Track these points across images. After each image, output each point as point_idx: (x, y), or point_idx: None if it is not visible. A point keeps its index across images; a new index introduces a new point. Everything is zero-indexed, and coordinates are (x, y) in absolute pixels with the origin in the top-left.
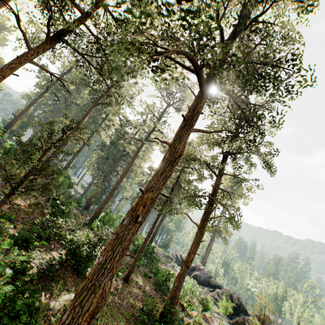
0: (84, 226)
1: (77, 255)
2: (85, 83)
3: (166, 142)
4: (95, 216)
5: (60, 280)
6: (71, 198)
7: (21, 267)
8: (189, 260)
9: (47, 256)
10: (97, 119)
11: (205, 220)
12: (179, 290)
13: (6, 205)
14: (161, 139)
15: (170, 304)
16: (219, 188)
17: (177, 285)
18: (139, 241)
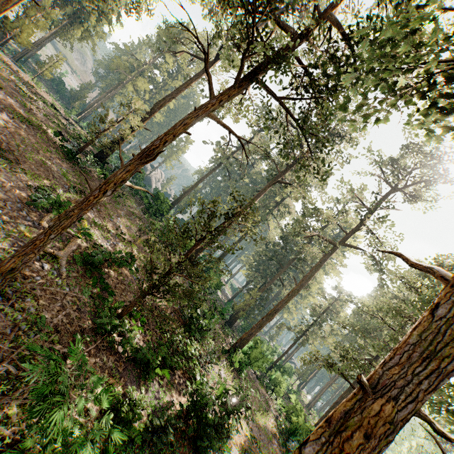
0: (222, 354)
1: (202, 420)
2: (265, 154)
3: (433, 271)
4: (239, 343)
5: (169, 453)
6: (216, 302)
7: (126, 416)
8: None
9: (166, 395)
10: (269, 202)
11: None
12: None
13: (145, 298)
14: (411, 259)
15: None
16: None
17: None
18: (299, 418)
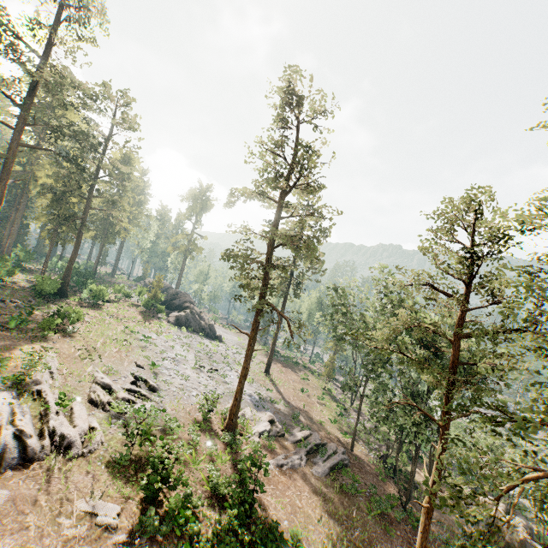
0: None
1: None
2: None
3: None
4: (5, 253)
5: None
6: None
7: None
8: (72, 259)
9: None
10: None
11: (80, 233)
12: (68, 276)
13: None
14: None
15: (63, 284)
16: (90, 208)
17: (66, 274)
18: None
